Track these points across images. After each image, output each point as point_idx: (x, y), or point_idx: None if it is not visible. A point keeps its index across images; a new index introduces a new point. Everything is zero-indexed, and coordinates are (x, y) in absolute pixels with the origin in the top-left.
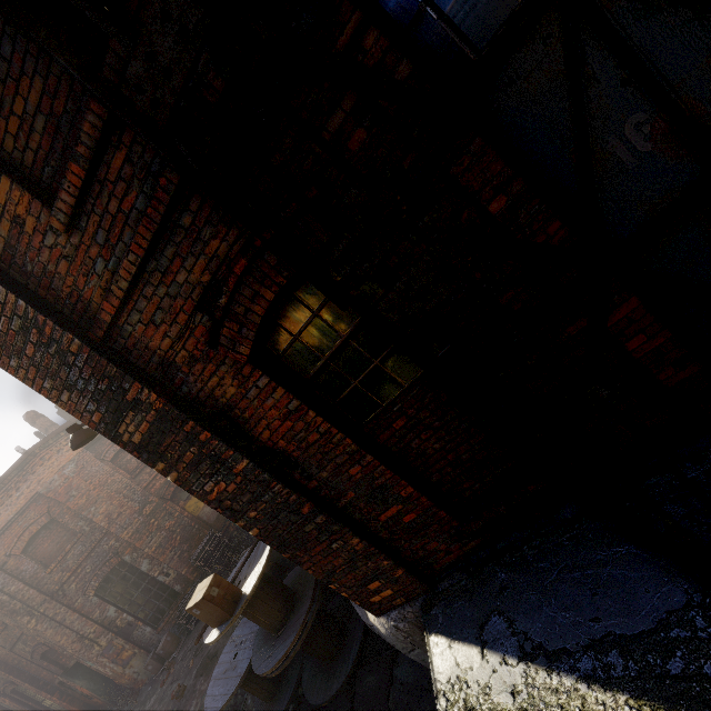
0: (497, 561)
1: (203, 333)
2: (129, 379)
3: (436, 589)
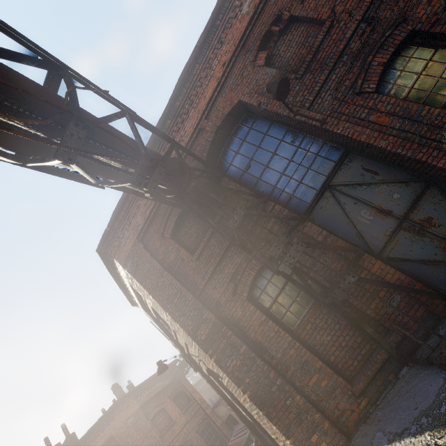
0: (376, 408)
1: (231, 290)
2: (205, 309)
3: (351, 441)
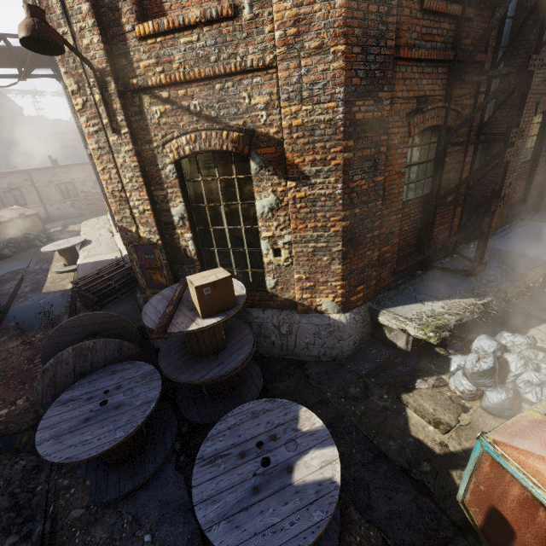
0: (404, 284)
1: (410, 109)
2: (389, 88)
3: (376, 298)
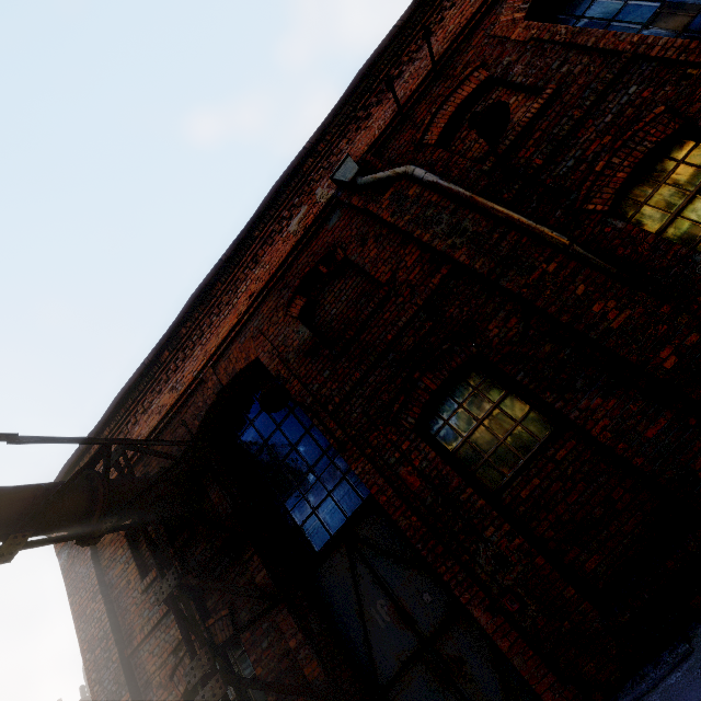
0: None
1: (170, 669)
2: (127, 688)
3: None
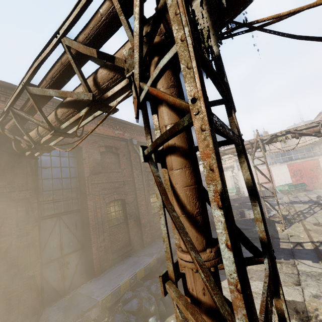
0: None
1: None
2: None
3: None
